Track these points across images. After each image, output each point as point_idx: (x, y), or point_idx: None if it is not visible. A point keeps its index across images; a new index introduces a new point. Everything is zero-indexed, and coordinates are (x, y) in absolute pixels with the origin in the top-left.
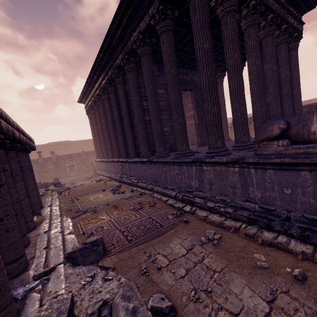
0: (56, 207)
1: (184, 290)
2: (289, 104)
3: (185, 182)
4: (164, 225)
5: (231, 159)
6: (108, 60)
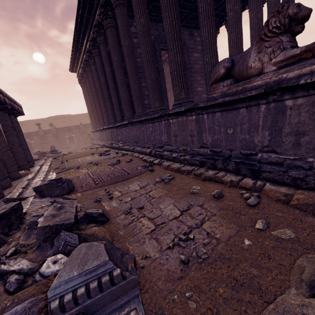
0: (46, 166)
1: (122, 208)
2: None
3: (157, 138)
4: (131, 173)
5: (187, 107)
6: (89, 18)
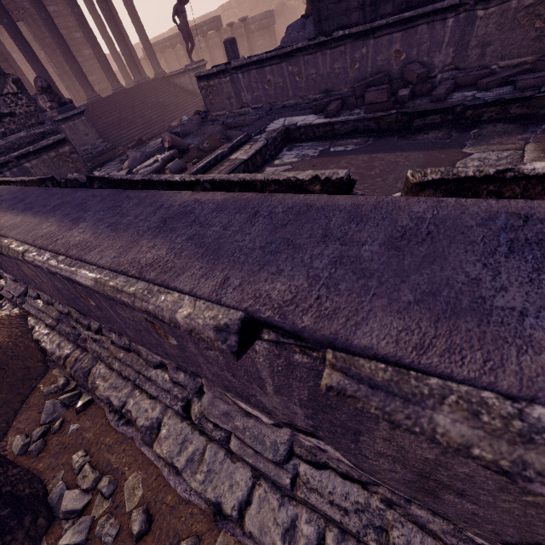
0: None
1: None
2: (124, 47)
3: None
4: None
5: None
6: None
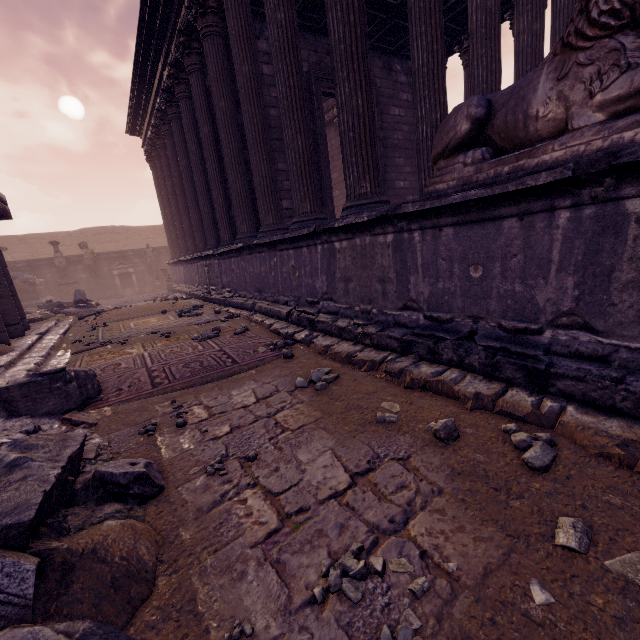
0: (53, 337)
1: (204, 457)
2: None
3: (306, 283)
4: (241, 362)
5: (376, 213)
6: (168, 15)
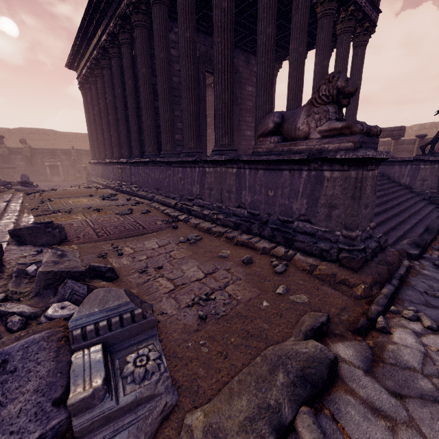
0: (16, 204)
1: (136, 267)
2: None
3: (187, 188)
4: (148, 228)
5: (229, 157)
6: (110, 2)
